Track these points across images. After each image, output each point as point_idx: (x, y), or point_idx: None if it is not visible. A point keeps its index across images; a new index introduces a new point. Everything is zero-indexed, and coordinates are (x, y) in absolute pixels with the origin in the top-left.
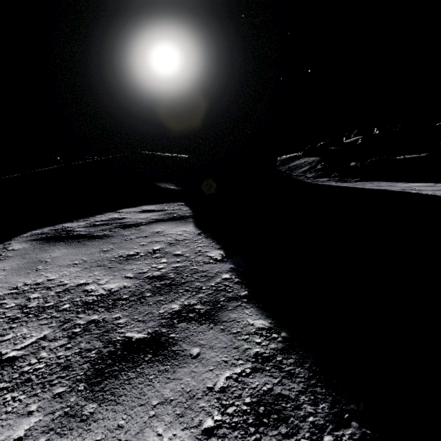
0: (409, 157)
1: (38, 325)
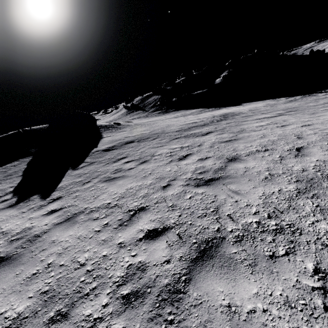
0: (199, 92)
1: (0, 177)
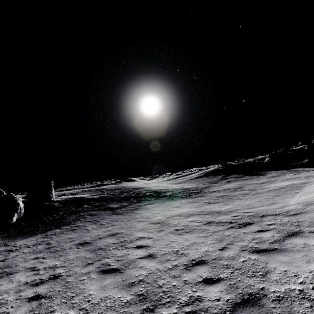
0: None
1: None
